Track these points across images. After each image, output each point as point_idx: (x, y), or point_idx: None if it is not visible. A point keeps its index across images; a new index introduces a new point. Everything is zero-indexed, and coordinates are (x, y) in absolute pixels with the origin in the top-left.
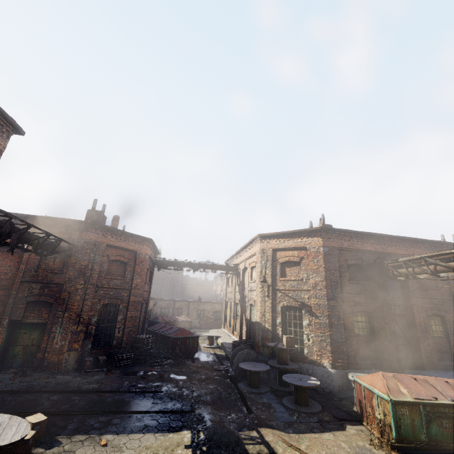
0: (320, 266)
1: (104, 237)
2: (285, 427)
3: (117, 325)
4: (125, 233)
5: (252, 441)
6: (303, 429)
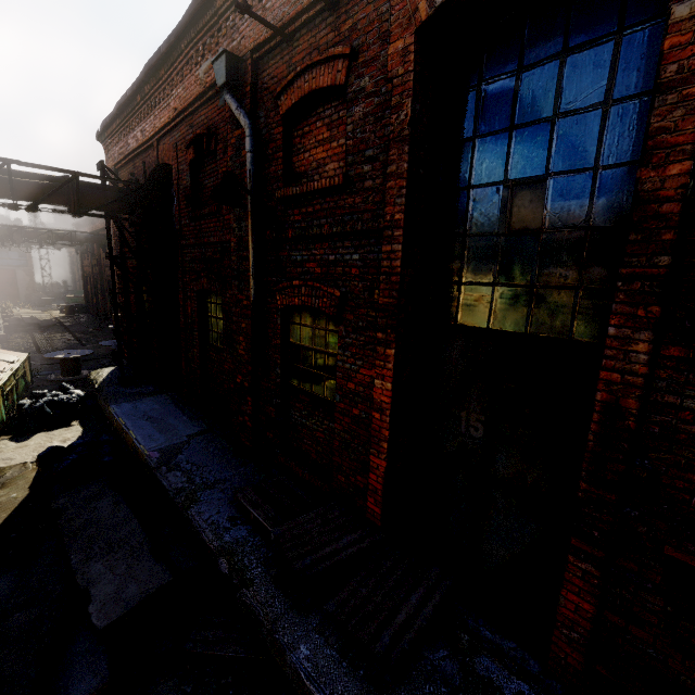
0: None
1: None
2: None
3: None
4: None
5: None
6: None
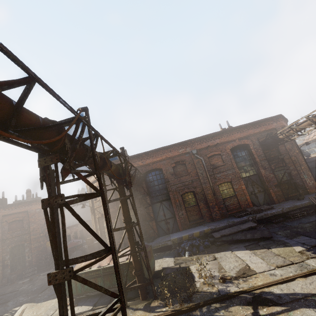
0: None
1: None
2: (44, 299)
3: (26, 255)
4: (14, 205)
5: (9, 313)
6: (52, 298)
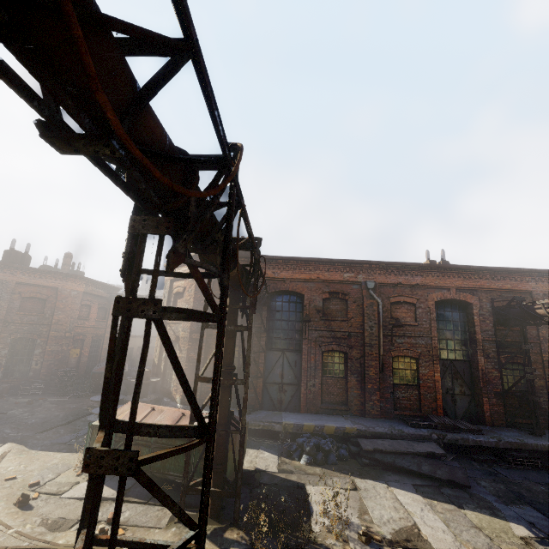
0: (191, 296)
1: (13, 275)
2: (43, 445)
3: (34, 358)
4: (40, 271)
5: None
6: (56, 449)
